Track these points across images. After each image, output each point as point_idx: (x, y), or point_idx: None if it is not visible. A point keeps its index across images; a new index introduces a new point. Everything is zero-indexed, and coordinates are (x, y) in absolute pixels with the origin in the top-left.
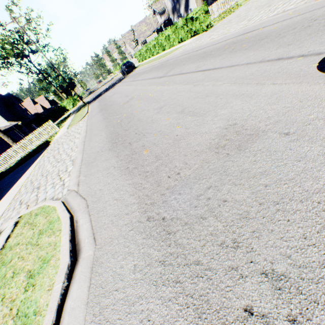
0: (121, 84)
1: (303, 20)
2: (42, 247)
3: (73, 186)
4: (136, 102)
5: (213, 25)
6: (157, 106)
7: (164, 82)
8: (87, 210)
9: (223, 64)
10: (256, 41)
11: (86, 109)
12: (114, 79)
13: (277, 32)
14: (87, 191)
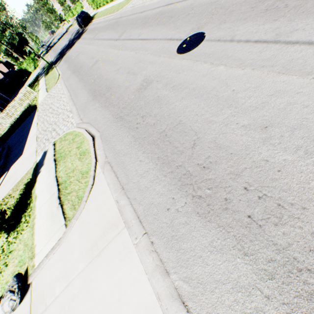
0: (82, 41)
1: (190, 6)
2: (77, 141)
3: (79, 121)
4: (102, 65)
5: None
6: (116, 69)
7: (119, 46)
8: (92, 126)
9: (151, 36)
10: (170, 18)
11: (56, 71)
12: (71, 32)
13: (179, 13)
14: (88, 120)
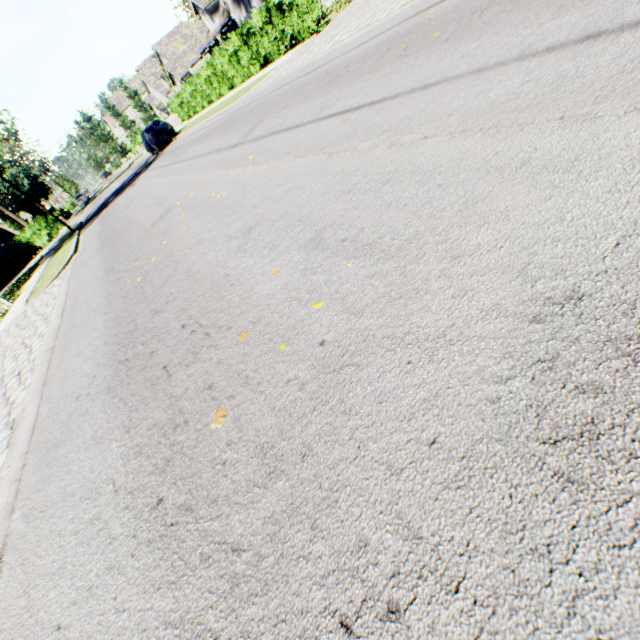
0: (149, 174)
1: None
2: None
3: None
4: (182, 217)
5: (330, 20)
6: (235, 226)
7: (245, 157)
8: None
9: (394, 88)
10: (466, 17)
11: (73, 244)
12: (135, 166)
13: None
14: (15, 617)
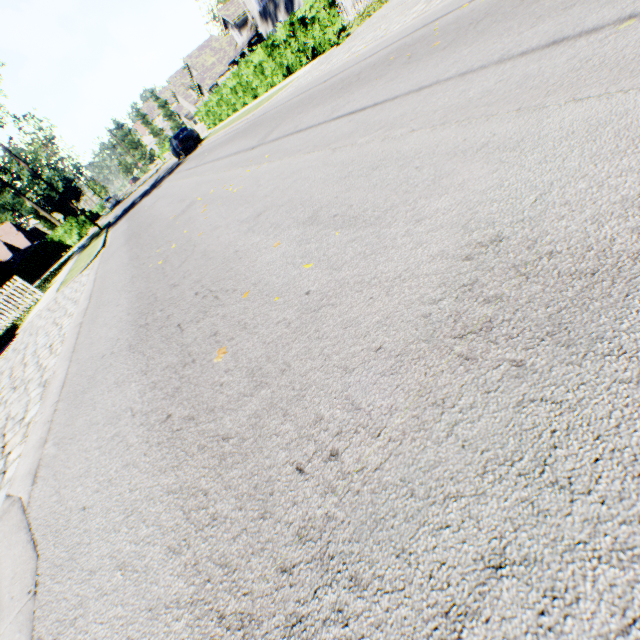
0: (174, 177)
1: None
2: None
3: (23, 483)
4: (201, 210)
5: (350, 33)
6: (247, 213)
7: (261, 156)
8: (29, 612)
9: (395, 91)
10: (464, 28)
11: (101, 240)
12: (162, 171)
13: None
14: (48, 509)
